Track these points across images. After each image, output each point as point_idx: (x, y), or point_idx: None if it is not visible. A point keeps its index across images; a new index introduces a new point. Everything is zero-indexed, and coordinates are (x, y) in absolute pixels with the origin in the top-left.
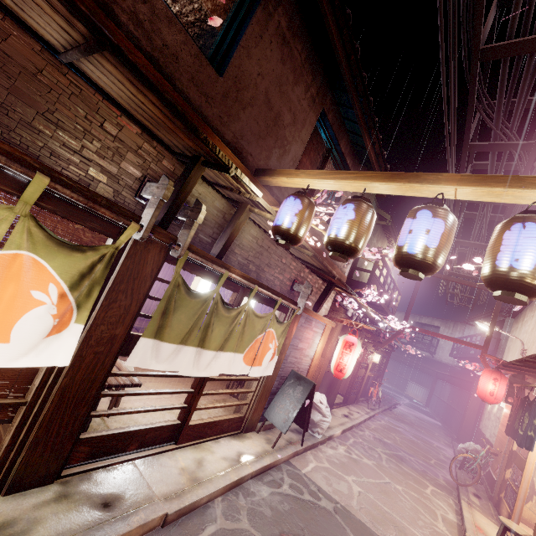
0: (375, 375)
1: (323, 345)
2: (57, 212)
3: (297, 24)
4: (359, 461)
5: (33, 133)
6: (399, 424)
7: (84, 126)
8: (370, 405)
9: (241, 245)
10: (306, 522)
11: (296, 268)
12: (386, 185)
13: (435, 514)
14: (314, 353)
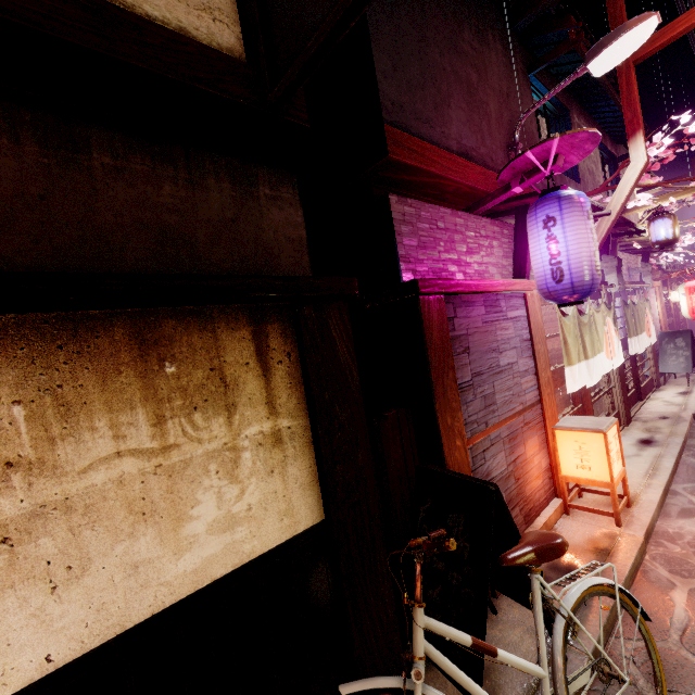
0: None
1: (659, 305)
2: (593, 299)
3: (577, 110)
4: None
5: None
6: None
7: None
8: None
9: None
10: None
11: (625, 259)
12: None
13: None
14: (657, 314)
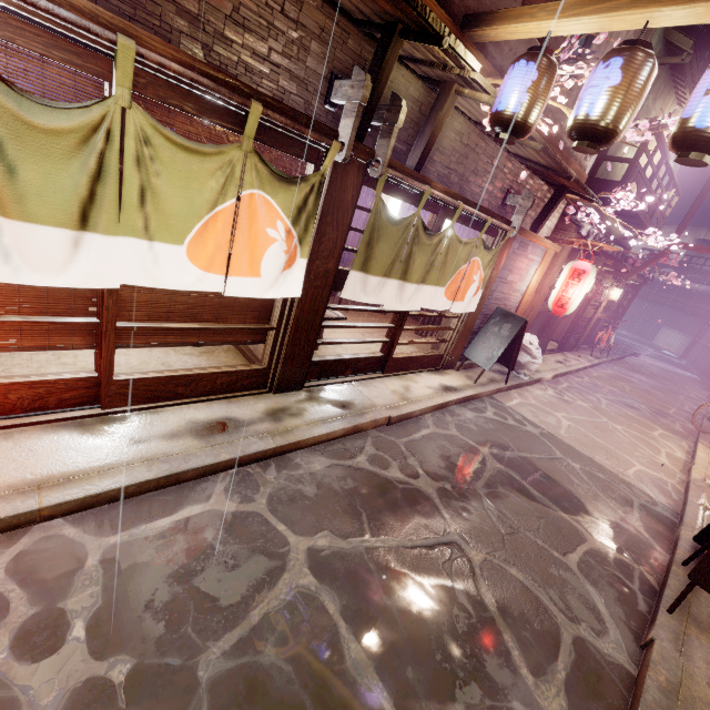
0: (609, 318)
1: (540, 277)
2: (266, 142)
3: None
4: (572, 402)
5: (227, 47)
6: (634, 374)
7: (266, 18)
8: (595, 353)
9: (441, 149)
10: (511, 438)
11: (512, 171)
12: (686, 10)
13: (659, 451)
14: (526, 287)
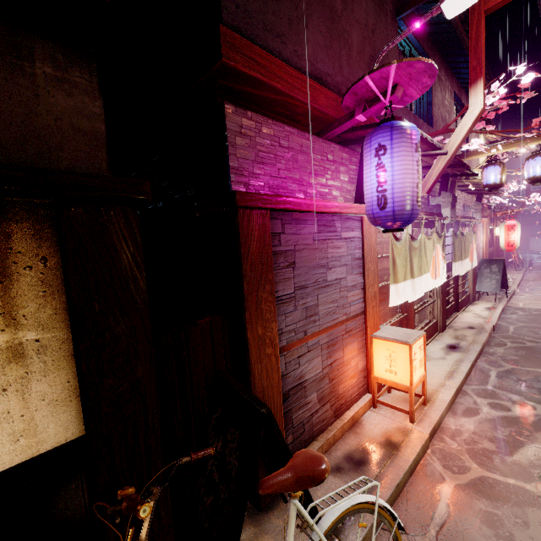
0: None
1: (485, 237)
2: (428, 227)
3: (440, 62)
4: None
5: None
6: None
7: None
8: (516, 268)
9: None
10: None
11: (462, 197)
12: None
13: None
14: (482, 244)
